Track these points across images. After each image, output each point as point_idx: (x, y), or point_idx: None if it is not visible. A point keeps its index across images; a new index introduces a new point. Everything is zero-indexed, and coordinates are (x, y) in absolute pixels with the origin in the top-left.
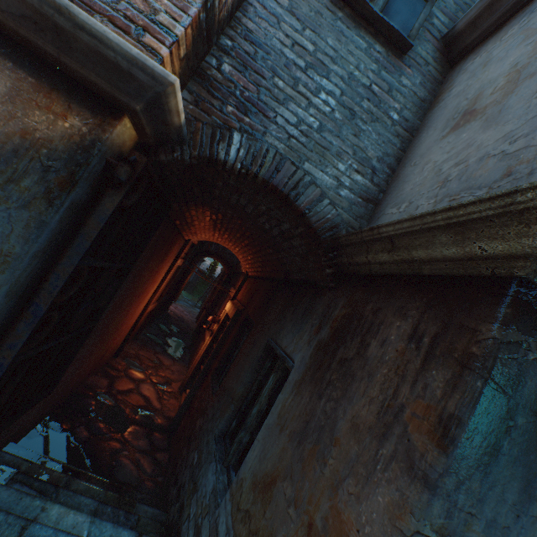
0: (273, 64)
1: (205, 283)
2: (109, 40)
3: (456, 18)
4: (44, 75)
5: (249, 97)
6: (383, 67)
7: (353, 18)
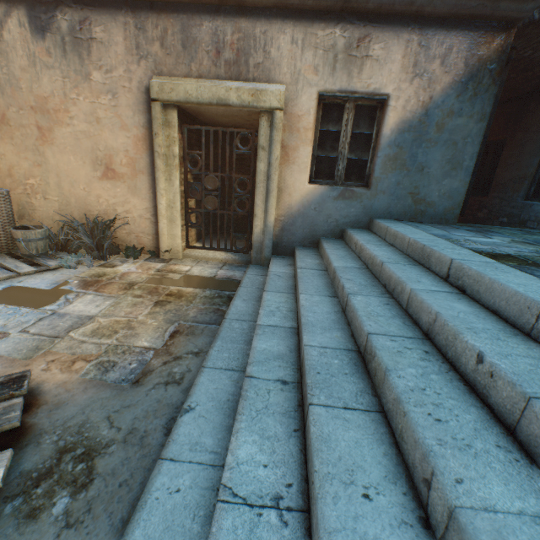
0: None
1: None
2: None
3: None
4: (479, 29)
5: None
6: None
7: None
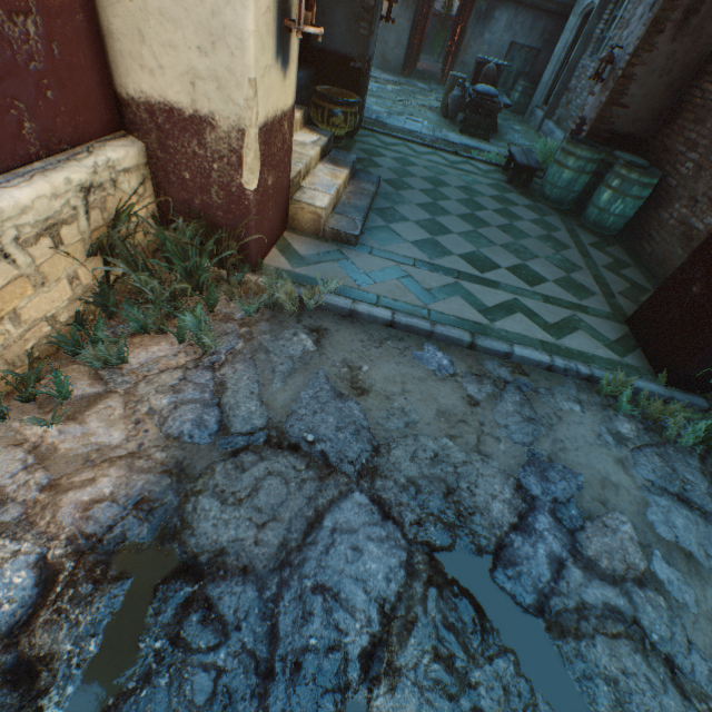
0: None
1: (442, 30)
2: None
3: None
4: None
5: None
6: None
7: None
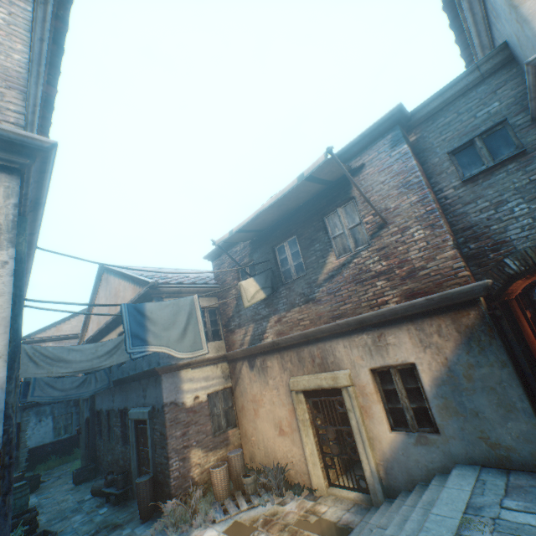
0: (482, 225)
1: None
2: (462, 289)
3: (525, 106)
4: (452, 309)
5: (491, 244)
6: (523, 168)
7: (485, 175)
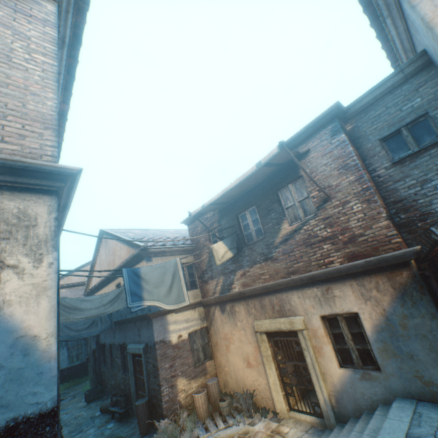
0: (411, 199)
1: None
2: (395, 254)
3: None
4: (387, 269)
5: (418, 215)
6: None
7: (411, 158)
